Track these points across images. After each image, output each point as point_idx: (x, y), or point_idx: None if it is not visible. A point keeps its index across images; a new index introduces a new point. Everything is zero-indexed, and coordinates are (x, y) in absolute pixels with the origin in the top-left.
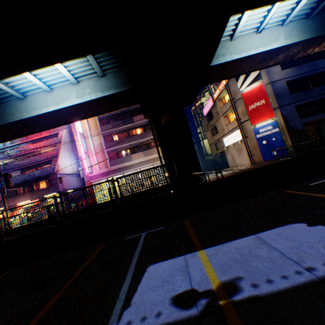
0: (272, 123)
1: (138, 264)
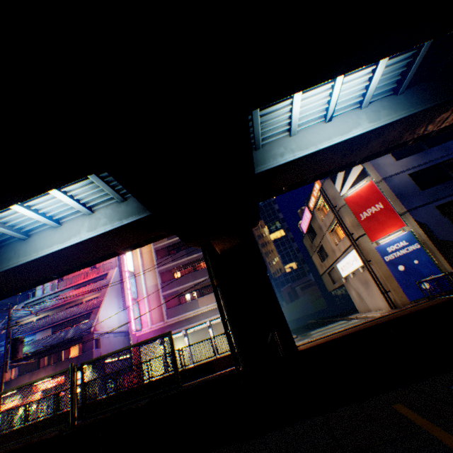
0: (405, 236)
1: None
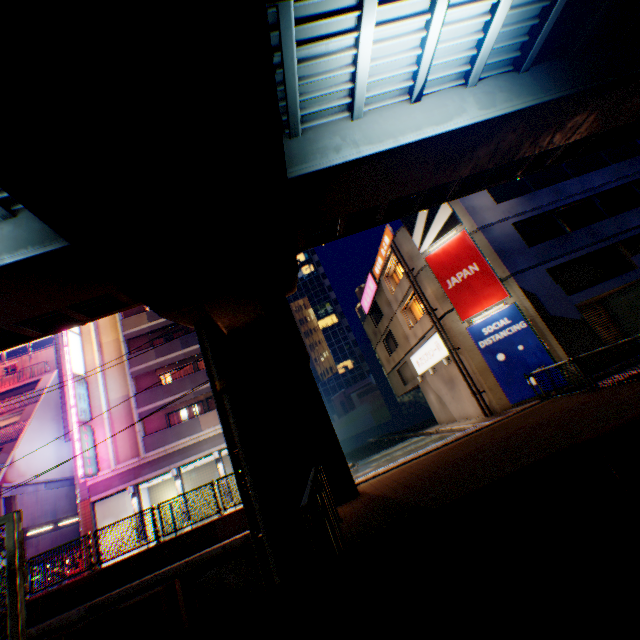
0: (507, 311)
1: None
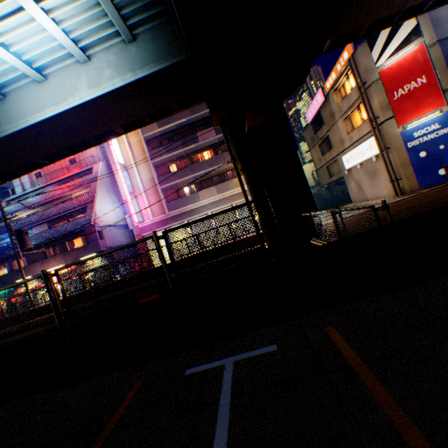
0: (440, 118)
1: None
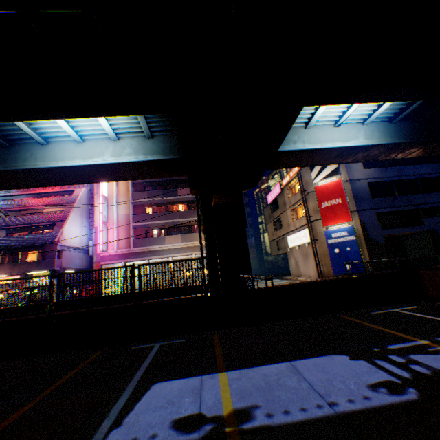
0: (348, 228)
1: (142, 380)
